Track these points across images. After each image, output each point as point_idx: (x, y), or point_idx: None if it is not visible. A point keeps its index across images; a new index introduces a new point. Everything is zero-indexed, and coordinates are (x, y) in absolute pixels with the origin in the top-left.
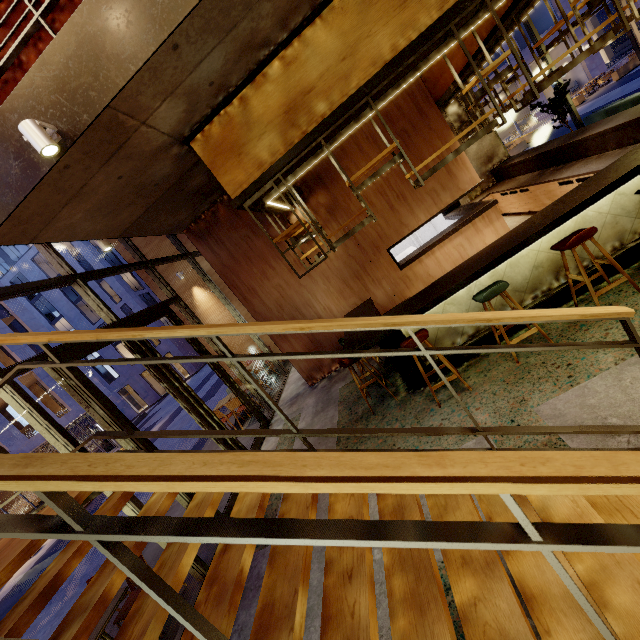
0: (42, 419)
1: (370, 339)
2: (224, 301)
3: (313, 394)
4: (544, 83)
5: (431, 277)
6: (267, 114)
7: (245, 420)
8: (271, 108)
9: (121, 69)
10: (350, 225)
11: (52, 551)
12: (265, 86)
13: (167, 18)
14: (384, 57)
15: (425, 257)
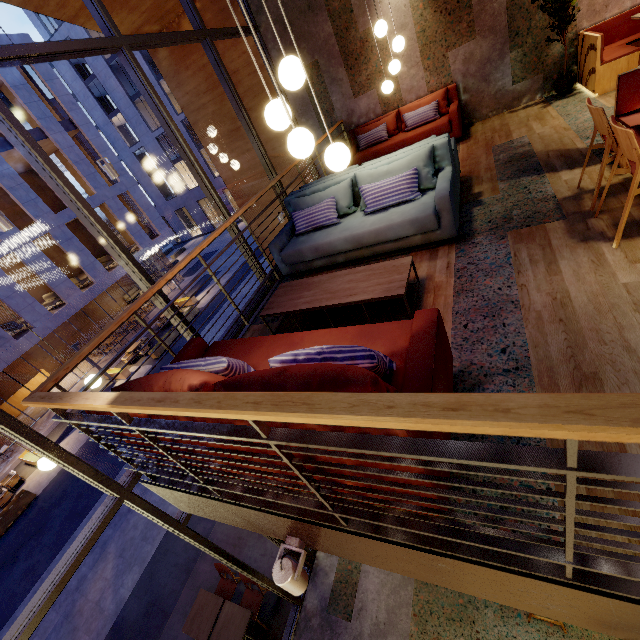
0: (209, 551)
1: None
2: None
3: None
4: None
5: None
6: None
7: None
8: None
9: (420, 576)
10: None
11: None
12: None
13: (529, 607)
14: None
15: None
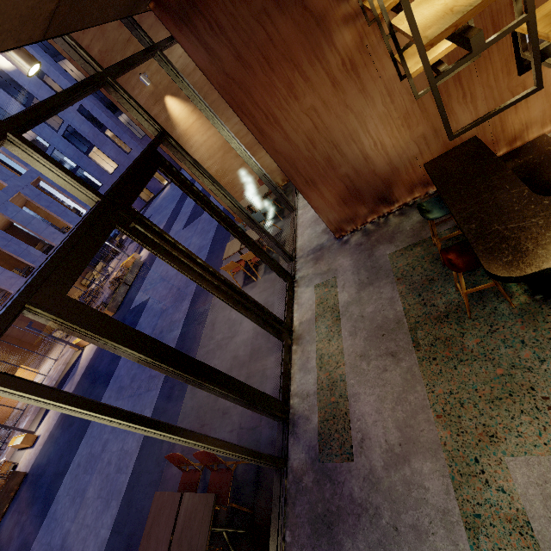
0: (61, 405)
1: None
2: (216, 124)
3: (346, 252)
4: None
5: None
6: None
7: (258, 264)
8: None
9: None
10: None
11: None
12: None
13: None
14: None
15: None
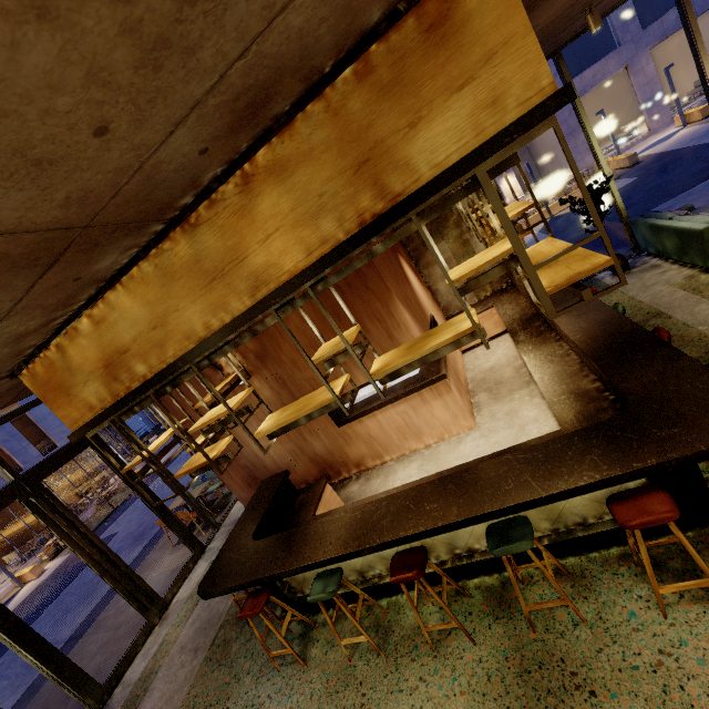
0: None
1: (214, 589)
2: None
3: None
4: (403, 368)
5: (373, 438)
6: (87, 364)
7: (199, 522)
8: (90, 360)
9: None
10: (282, 374)
11: (47, 584)
12: (79, 339)
13: None
14: (198, 333)
15: (366, 418)
